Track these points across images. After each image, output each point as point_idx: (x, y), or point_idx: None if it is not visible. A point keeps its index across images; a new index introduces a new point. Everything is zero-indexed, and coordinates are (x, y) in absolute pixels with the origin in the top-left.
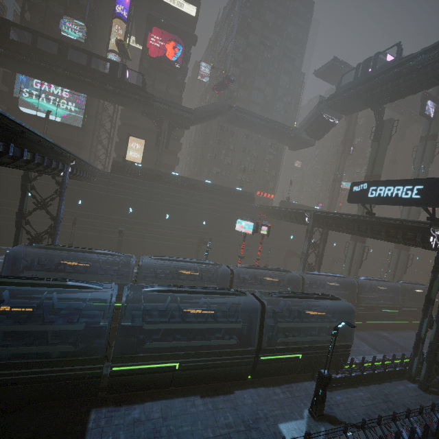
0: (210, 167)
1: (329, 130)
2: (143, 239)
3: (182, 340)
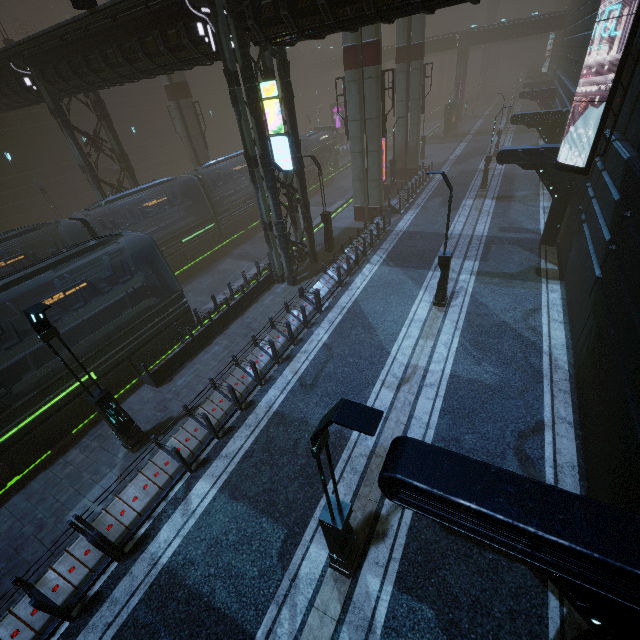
0: None
1: None
2: None
3: None
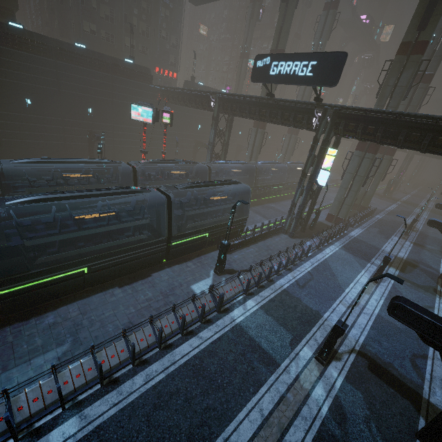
0: (78, 20)
1: None
2: (0, 139)
3: (87, 247)
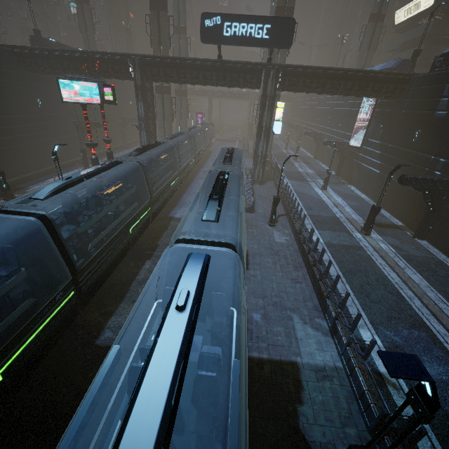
0: None
1: None
2: None
3: None
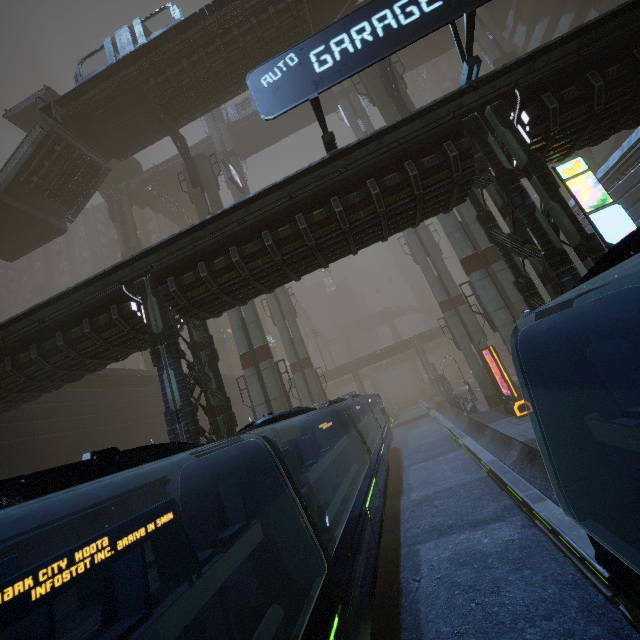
0: None
1: (92, 186)
2: None
3: None
